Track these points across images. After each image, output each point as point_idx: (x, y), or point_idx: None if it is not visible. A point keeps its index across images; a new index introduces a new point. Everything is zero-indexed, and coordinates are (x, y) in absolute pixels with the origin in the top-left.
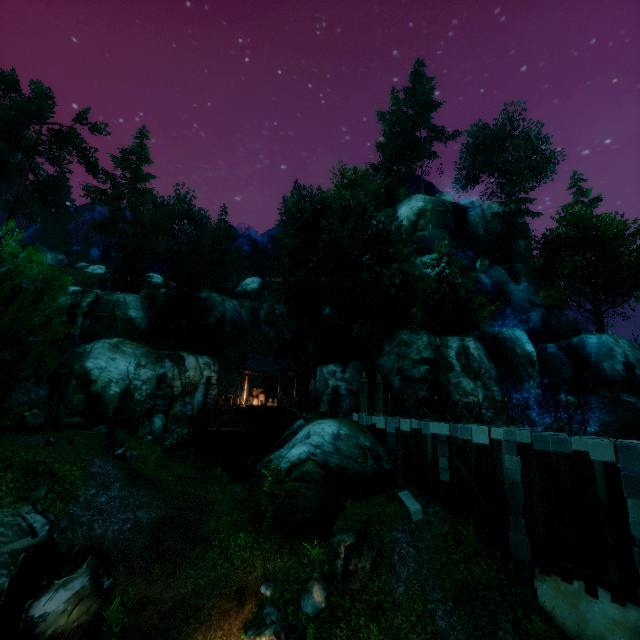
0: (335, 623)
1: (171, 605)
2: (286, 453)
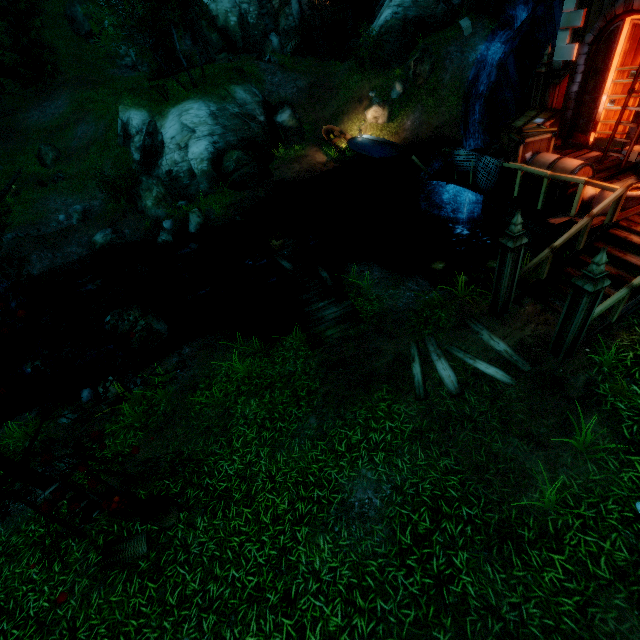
0: (409, 101)
1: (329, 116)
2: (376, 24)
